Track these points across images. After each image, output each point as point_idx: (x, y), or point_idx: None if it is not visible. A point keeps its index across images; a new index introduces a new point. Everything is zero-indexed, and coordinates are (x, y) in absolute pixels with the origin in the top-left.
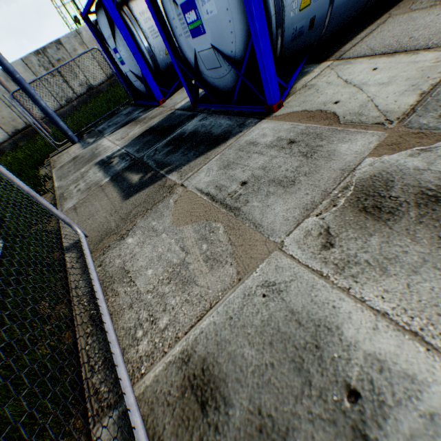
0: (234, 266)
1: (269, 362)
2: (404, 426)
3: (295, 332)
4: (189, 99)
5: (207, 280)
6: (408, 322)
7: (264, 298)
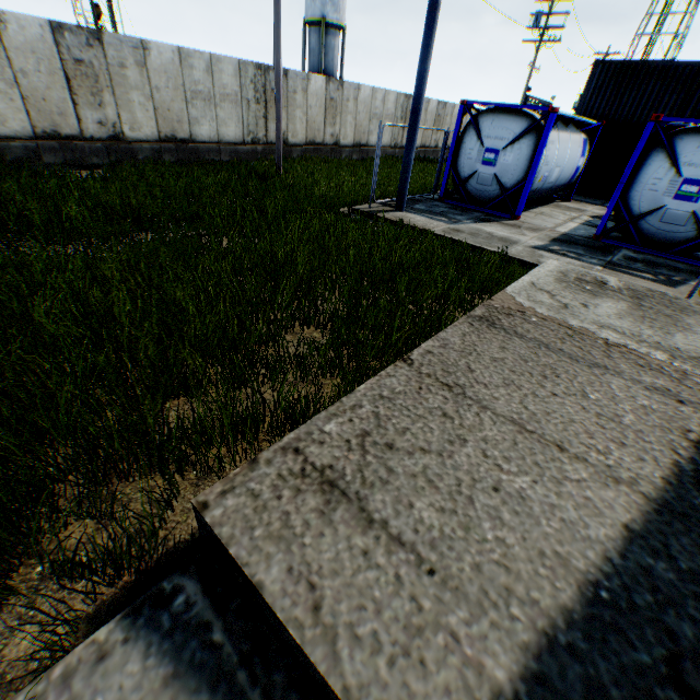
0: None
1: None
2: None
3: None
4: (595, 231)
5: None
6: None
7: None
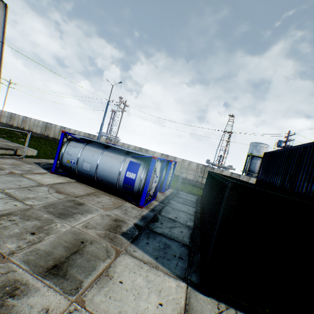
0: None
1: None
2: None
3: None
4: None
5: None
6: None
7: None
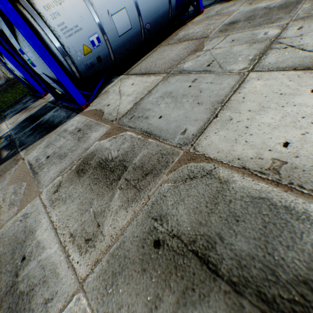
0: (19, 206)
1: (5, 252)
2: (31, 266)
3: (22, 236)
4: (53, 96)
5: (5, 216)
6: (57, 224)
7: (20, 222)
